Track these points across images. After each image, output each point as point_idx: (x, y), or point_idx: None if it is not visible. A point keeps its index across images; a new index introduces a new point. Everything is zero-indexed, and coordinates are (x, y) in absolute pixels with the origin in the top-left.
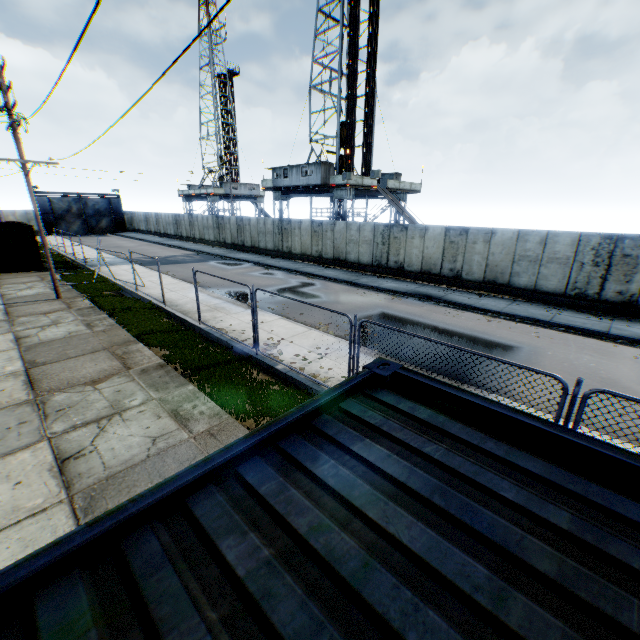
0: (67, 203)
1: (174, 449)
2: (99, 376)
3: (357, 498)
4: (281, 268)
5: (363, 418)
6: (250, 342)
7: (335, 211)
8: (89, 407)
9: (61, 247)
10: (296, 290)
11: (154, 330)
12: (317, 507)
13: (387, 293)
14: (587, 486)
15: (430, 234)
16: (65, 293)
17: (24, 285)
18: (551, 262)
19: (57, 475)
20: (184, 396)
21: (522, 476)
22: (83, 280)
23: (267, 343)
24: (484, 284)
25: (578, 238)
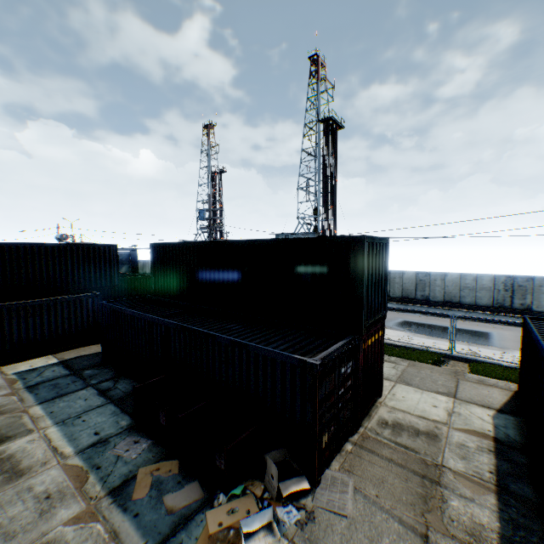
0: None
1: (407, 370)
2: None
3: None
4: None
5: (537, 323)
6: None
7: None
8: None
9: None
10: None
11: None
12: None
13: (391, 310)
14: None
15: (406, 276)
16: None
17: None
18: (481, 290)
19: None
20: None
21: None
22: None
23: None
24: (444, 303)
25: (493, 277)
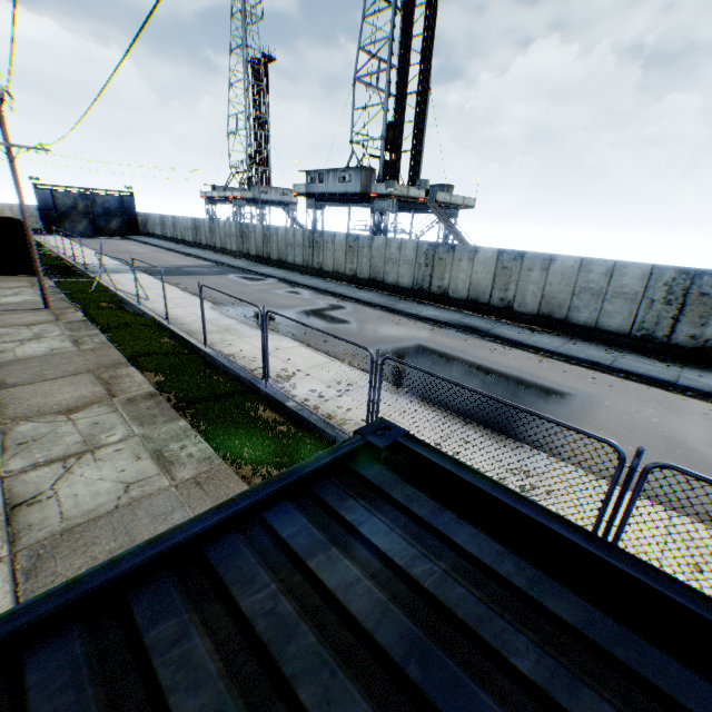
0: (73, 199)
1: (150, 499)
2: (77, 404)
3: (291, 660)
4: (309, 287)
5: (338, 510)
6: (260, 372)
7: (375, 225)
8: (58, 441)
9: (62, 249)
10: (323, 313)
11: (151, 352)
12: (225, 674)
13: (427, 322)
14: (644, 652)
15: (480, 257)
16: (56, 302)
17: (11, 290)
18: (616, 297)
19: (3, 525)
20: (173, 434)
21: (548, 626)
22: (79, 288)
23: (280, 374)
24: (538, 318)
25: (650, 271)
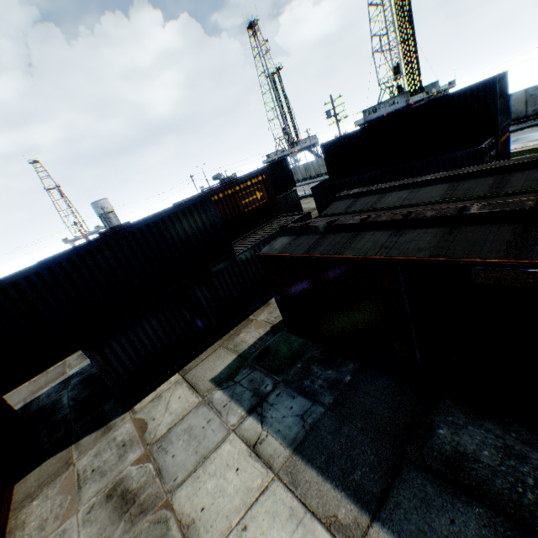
0: None
1: None
2: None
3: None
4: None
5: None
6: None
7: None
8: None
9: None
10: None
11: None
12: None
13: None
14: None
15: (513, 98)
16: None
17: None
18: None
19: None
20: None
21: None
22: None
23: None
24: None
25: None
